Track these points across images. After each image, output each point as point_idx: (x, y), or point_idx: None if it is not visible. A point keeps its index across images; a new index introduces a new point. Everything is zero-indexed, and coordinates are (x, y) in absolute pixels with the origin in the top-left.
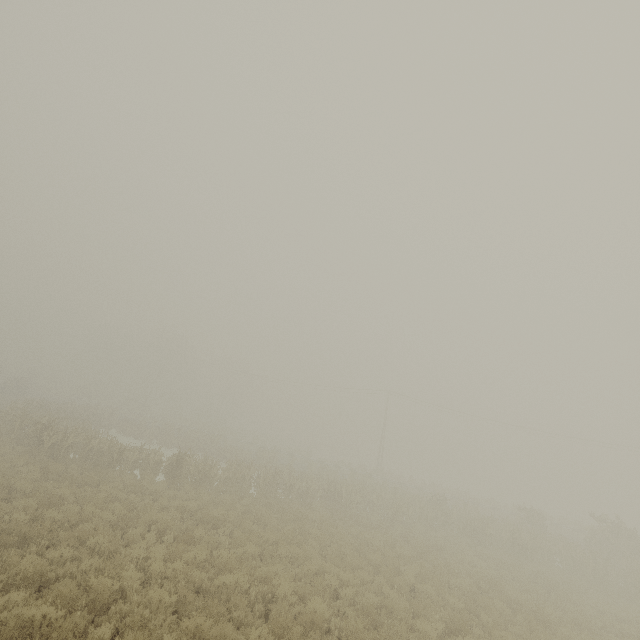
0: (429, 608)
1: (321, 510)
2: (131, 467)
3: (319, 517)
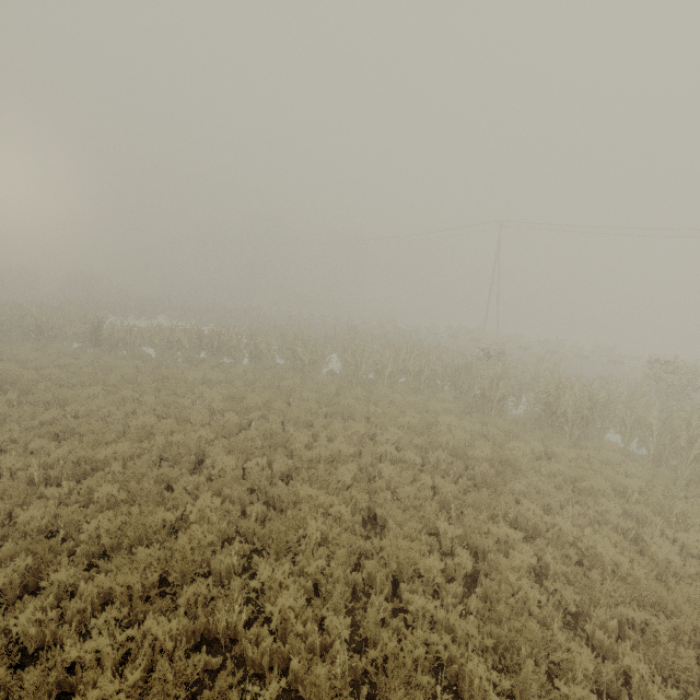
0: (7, 498)
1: (240, 372)
2: (72, 340)
3: (197, 378)
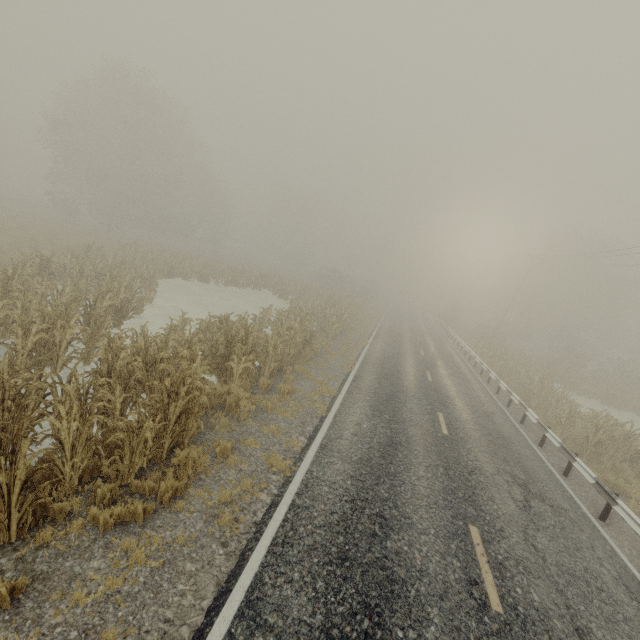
0: None
1: None
2: None
3: None
